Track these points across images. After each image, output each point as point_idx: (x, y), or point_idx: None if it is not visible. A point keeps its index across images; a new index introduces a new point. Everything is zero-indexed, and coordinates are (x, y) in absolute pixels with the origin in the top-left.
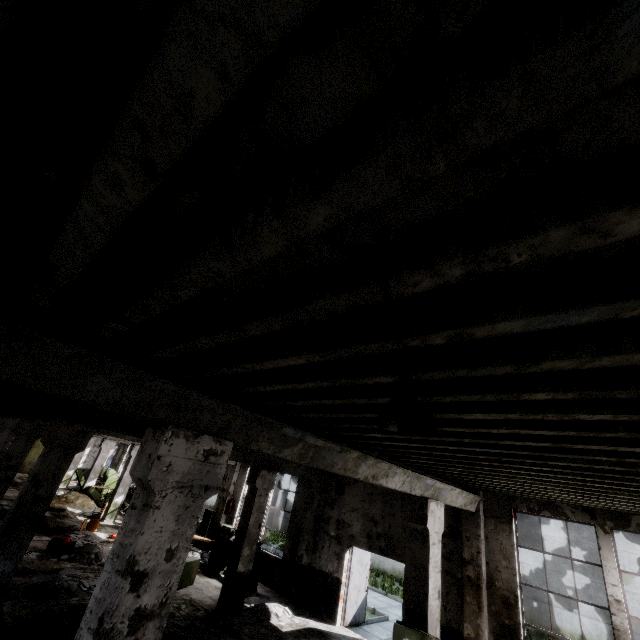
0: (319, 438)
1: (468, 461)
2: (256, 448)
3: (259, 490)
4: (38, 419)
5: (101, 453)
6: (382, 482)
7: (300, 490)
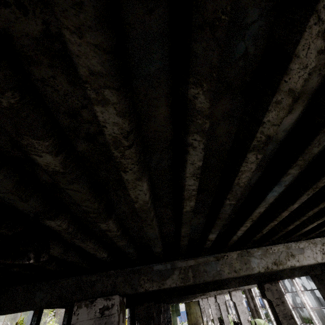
0: (187, 260)
1: (323, 204)
2: (143, 290)
3: (273, 301)
4: (156, 303)
5: (211, 306)
6: (292, 263)
7: (318, 286)
